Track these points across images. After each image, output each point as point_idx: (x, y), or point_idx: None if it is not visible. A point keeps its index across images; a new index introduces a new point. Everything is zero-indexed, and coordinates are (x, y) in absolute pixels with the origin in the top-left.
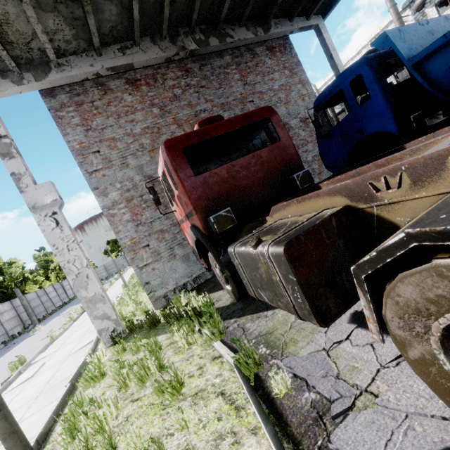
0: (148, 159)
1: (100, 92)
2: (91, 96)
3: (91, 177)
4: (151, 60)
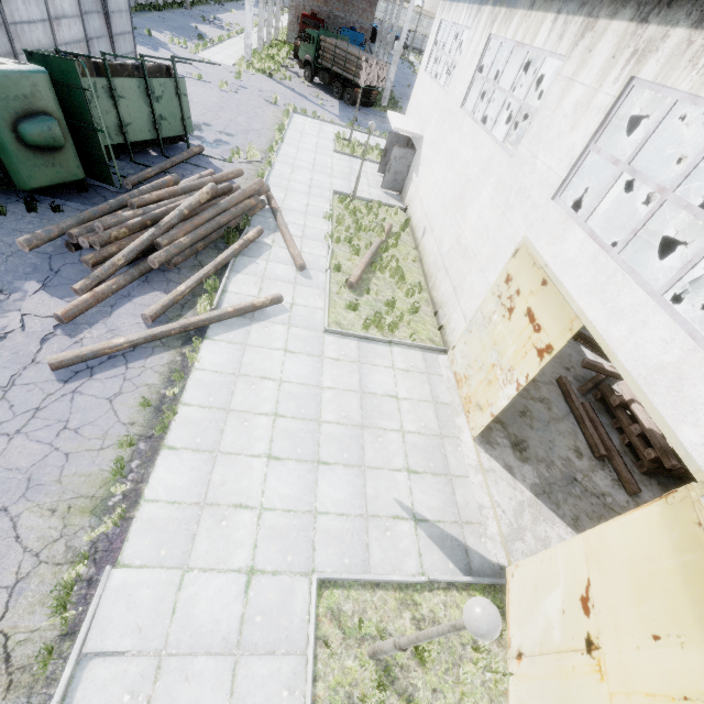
0: (307, 0)
1: None
2: None
3: None
4: None
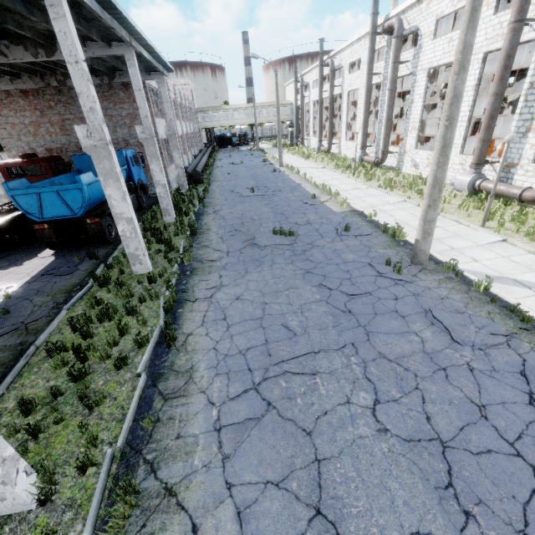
0: (32, 139)
1: (6, 95)
2: (1, 97)
3: (2, 141)
4: (29, 88)
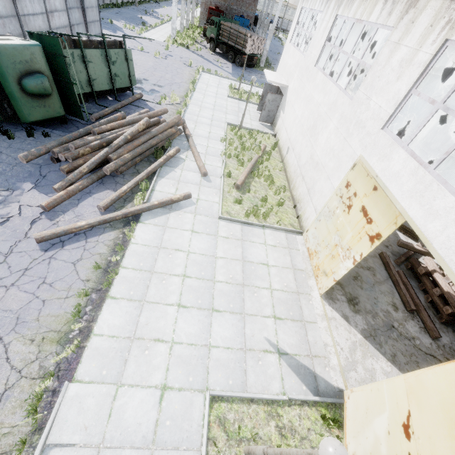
0: None
1: None
2: None
3: None
4: None
